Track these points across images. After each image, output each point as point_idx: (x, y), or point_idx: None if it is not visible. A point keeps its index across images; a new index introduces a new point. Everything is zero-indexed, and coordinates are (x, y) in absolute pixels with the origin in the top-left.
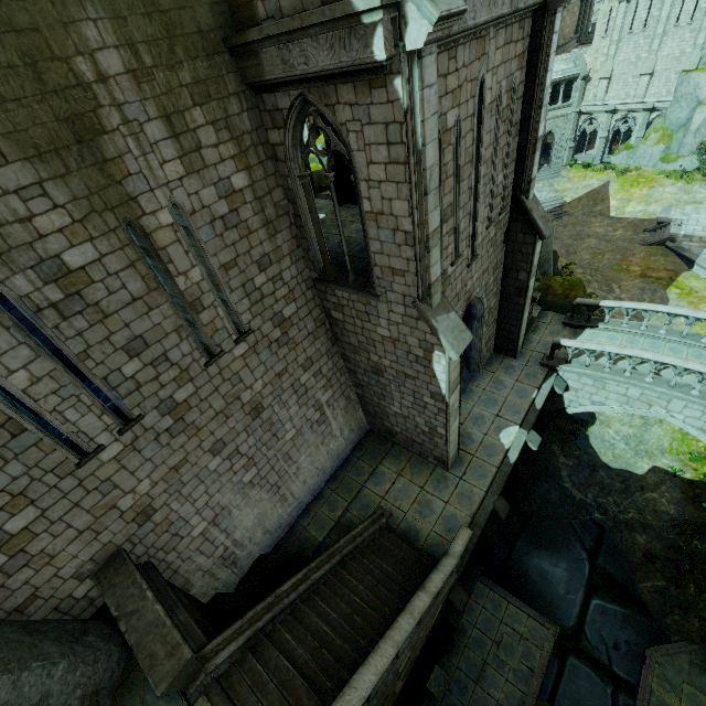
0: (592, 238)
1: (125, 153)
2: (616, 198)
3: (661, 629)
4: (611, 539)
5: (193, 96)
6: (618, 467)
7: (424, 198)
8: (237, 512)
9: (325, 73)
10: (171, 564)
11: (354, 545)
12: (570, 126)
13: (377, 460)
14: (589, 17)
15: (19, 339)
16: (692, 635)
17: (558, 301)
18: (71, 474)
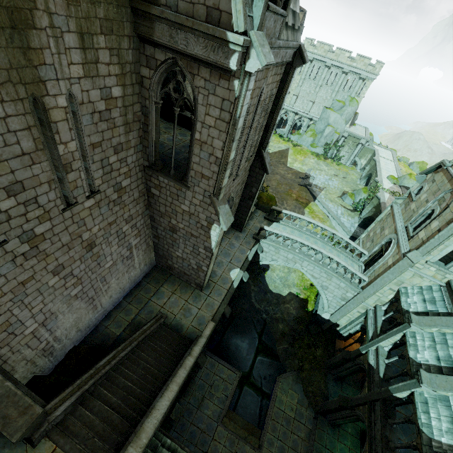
0: (278, 175)
1: (45, 48)
2: (291, 157)
3: (283, 367)
4: (269, 327)
5: (102, 27)
6: (276, 292)
7: (231, 143)
8: (62, 316)
9: (197, 57)
10: (3, 356)
11: (145, 335)
12: None
13: (160, 284)
14: None
15: None
16: (294, 368)
17: (264, 206)
18: None
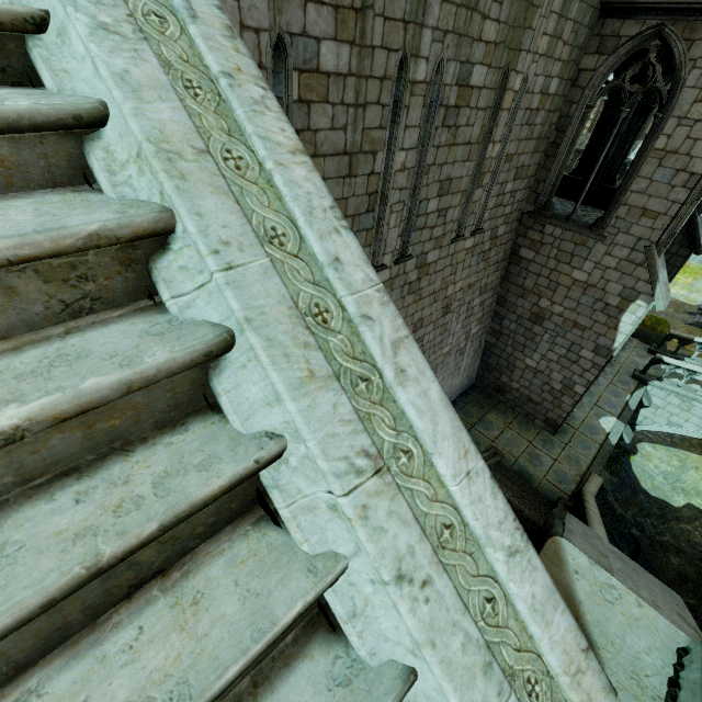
0: None
1: (539, 7)
2: None
3: None
4: (647, 555)
5: None
6: (656, 495)
7: None
8: None
9: None
10: None
11: (490, 463)
12: None
13: (485, 410)
14: None
15: (421, 121)
16: None
17: (646, 331)
18: None
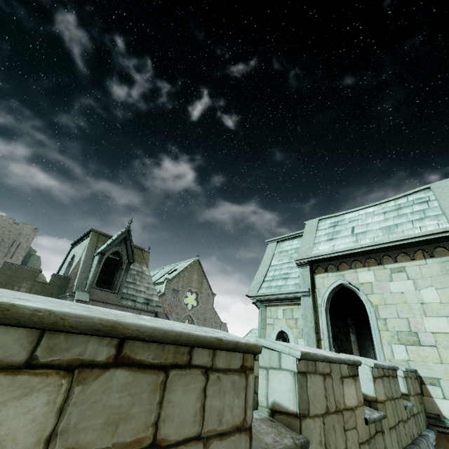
0: None
1: None
2: None
3: None
4: None
5: None
6: None
7: None
8: None
9: None
10: None
11: None
12: None
13: None
14: None
15: None
16: None
17: None
18: None
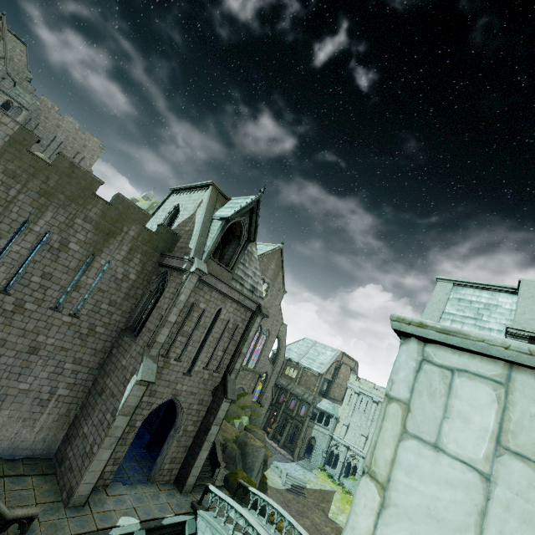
0: (309, 520)
1: (113, 244)
2: (336, 504)
3: None
4: None
5: (142, 252)
6: None
7: (173, 307)
8: None
9: (174, 267)
10: None
11: None
12: (326, 442)
13: (33, 472)
14: None
15: (34, 242)
16: None
17: (235, 484)
18: None
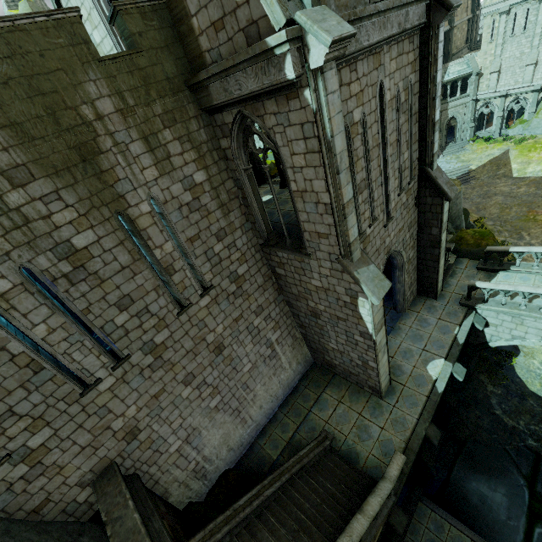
0: (499, 196)
1: (115, 166)
2: (516, 162)
3: None
4: None
5: (164, 122)
6: None
7: (337, 176)
8: (206, 432)
9: (254, 94)
10: (153, 475)
11: (301, 465)
12: (469, 111)
13: (321, 388)
14: (476, 30)
15: (40, 301)
16: None
17: (471, 250)
18: (76, 402)
